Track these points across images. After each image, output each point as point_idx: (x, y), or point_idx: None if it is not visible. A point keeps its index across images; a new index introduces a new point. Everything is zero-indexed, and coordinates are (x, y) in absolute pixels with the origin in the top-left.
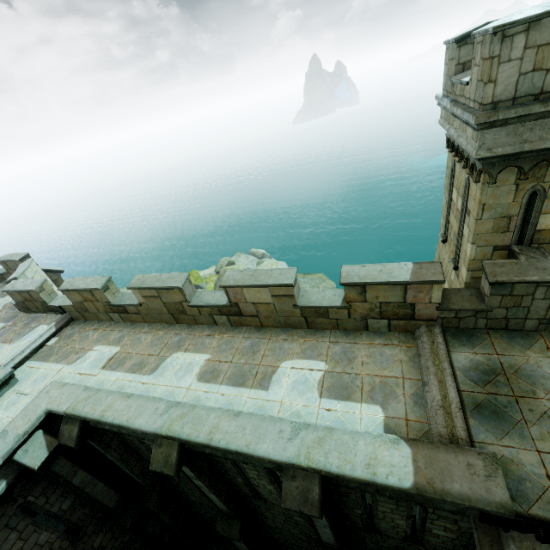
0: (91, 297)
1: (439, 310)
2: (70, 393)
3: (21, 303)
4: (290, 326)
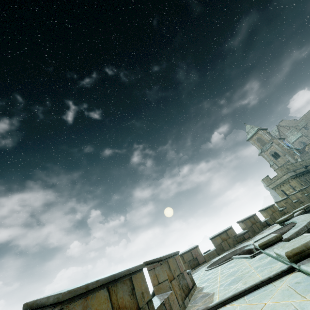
0: (273, 210)
1: None
2: None
3: (251, 228)
4: None
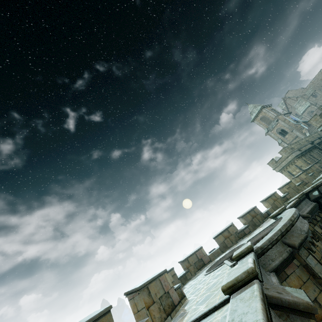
0: (275, 198)
1: (320, 168)
2: (318, 177)
3: (251, 222)
4: None
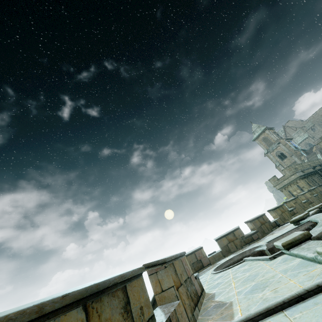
0: (283, 210)
1: None
2: None
3: (259, 228)
4: (319, 203)
